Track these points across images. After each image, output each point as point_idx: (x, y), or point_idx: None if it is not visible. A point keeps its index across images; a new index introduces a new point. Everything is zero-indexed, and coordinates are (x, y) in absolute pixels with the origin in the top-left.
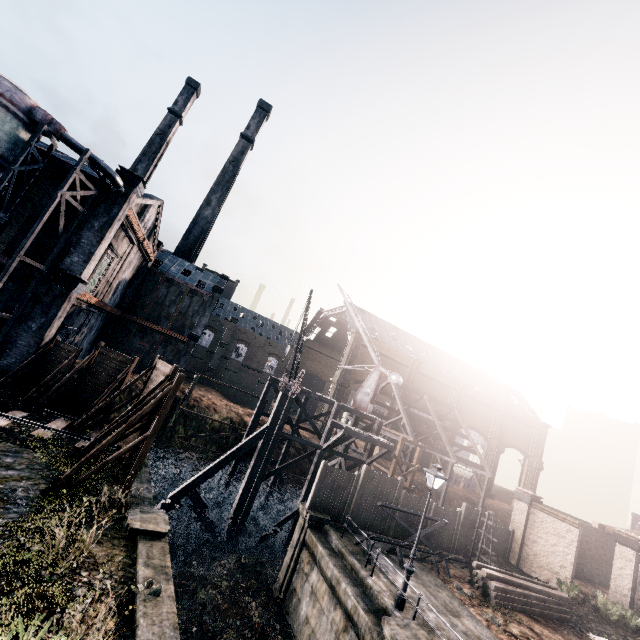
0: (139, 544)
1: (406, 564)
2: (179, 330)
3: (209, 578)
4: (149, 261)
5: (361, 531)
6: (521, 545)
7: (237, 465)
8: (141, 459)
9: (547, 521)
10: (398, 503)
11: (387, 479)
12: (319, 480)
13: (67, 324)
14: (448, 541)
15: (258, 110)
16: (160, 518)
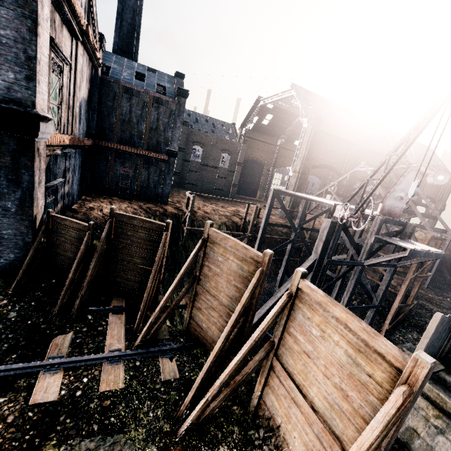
0: None
1: None
2: (155, 149)
3: None
4: (97, 67)
5: None
6: None
7: None
8: None
9: None
10: None
11: None
12: (433, 334)
13: (49, 179)
14: None
15: None
16: None
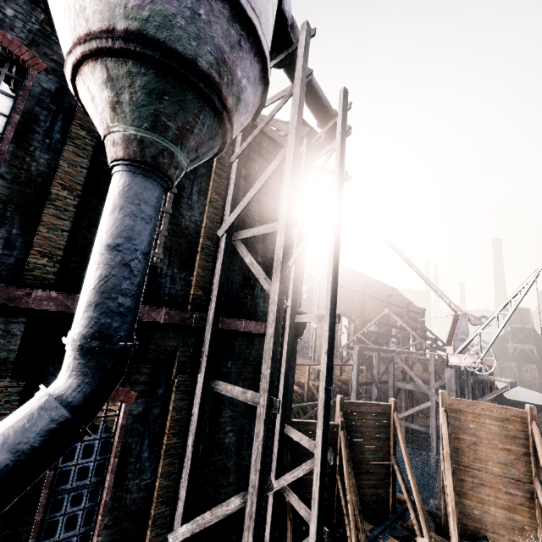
0: None
1: None
2: None
3: None
4: None
5: None
6: None
7: None
8: None
9: None
10: None
11: None
12: None
13: None
14: None
15: None
16: None
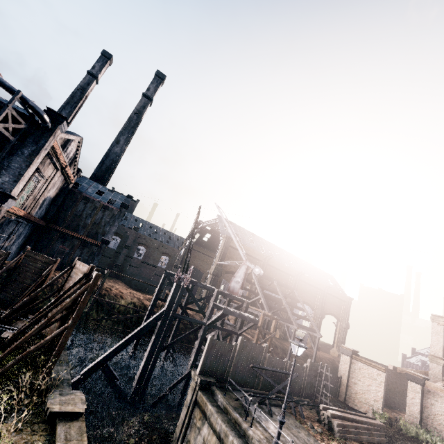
0: (58, 427)
1: (279, 417)
2: (93, 236)
3: (118, 438)
4: (70, 183)
5: (241, 390)
6: (346, 387)
7: (139, 340)
8: (61, 347)
9: (363, 368)
10: (264, 364)
11: (256, 346)
12: (207, 351)
13: None
14: (299, 389)
15: (156, 78)
16: (77, 398)
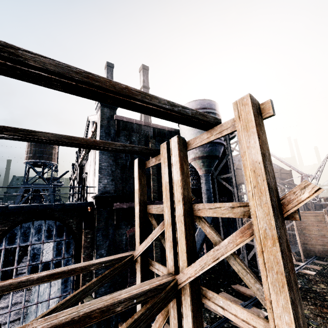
0: None
1: None
2: None
3: None
4: None
5: None
6: None
7: None
8: None
9: None
10: None
11: None
12: None
13: None
14: None
15: (143, 70)
16: None
